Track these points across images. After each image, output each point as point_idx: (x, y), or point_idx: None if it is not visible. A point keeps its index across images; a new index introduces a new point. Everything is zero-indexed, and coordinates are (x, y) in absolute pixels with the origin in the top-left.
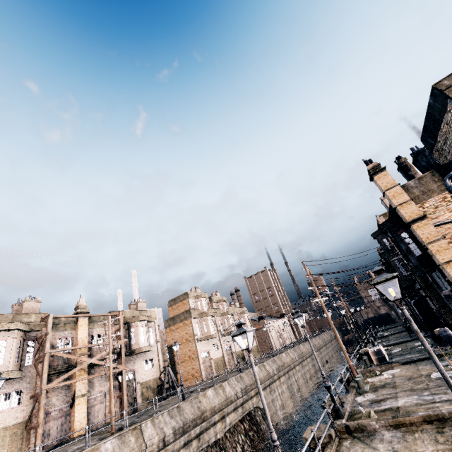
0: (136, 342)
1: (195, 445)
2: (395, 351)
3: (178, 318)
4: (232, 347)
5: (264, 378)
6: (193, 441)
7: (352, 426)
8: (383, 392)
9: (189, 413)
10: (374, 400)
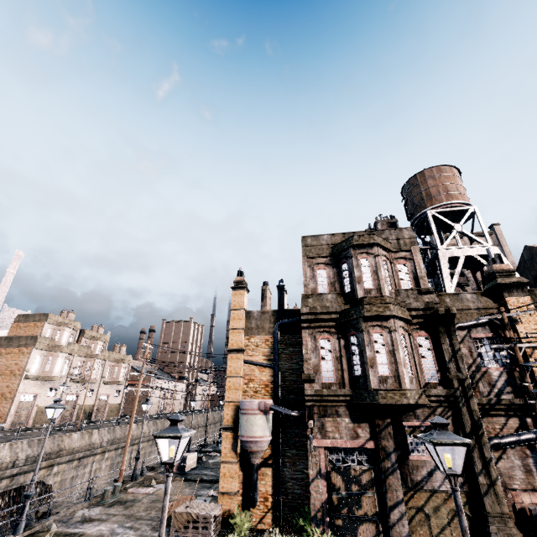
0: None
1: None
2: (212, 461)
3: (17, 340)
4: (81, 398)
5: (80, 449)
6: None
7: None
8: (112, 510)
9: None
10: (87, 519)
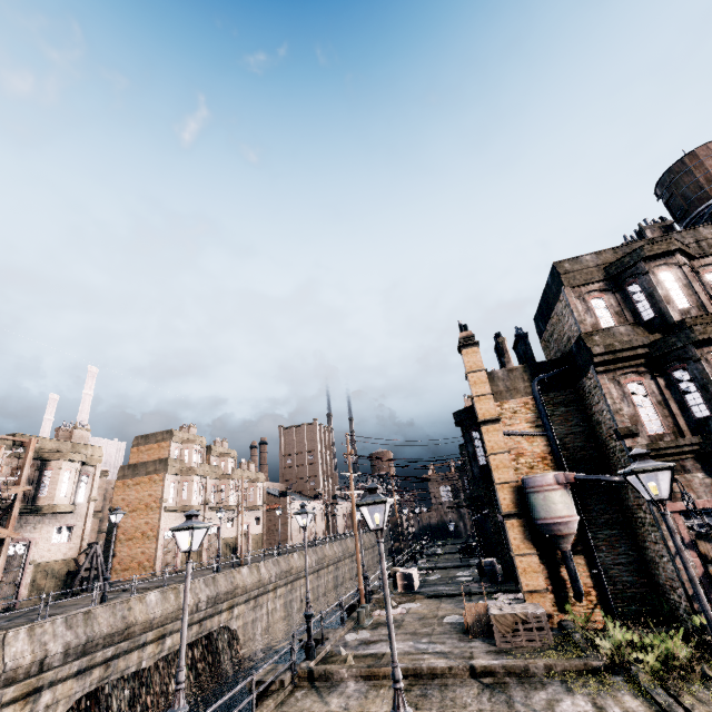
0: (50, 494)
1: (98, 675)
2: (433, 578)
3: (143, 467)
4: (222, 529)
5: (252, 586)
6: (96, 668)
7: (317, 671)
8: (383, 631)
9: (104, 624)
10: (365, 641)
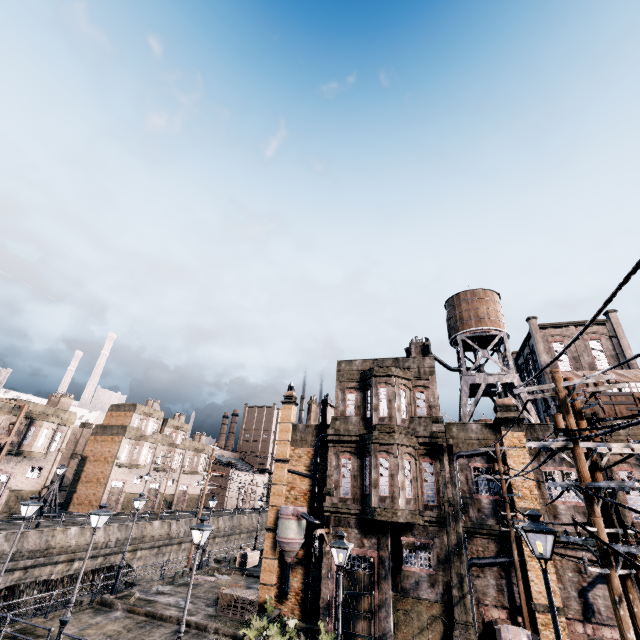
0: (30, 443)
1: (19, 576)
2: None
3: (110, 429)
4: (162, 486)
5: (160, 537)
6: (18, 571)
7: (107, 601)
8: (179, 589)
9: (32, 543)
10: (160, 592)
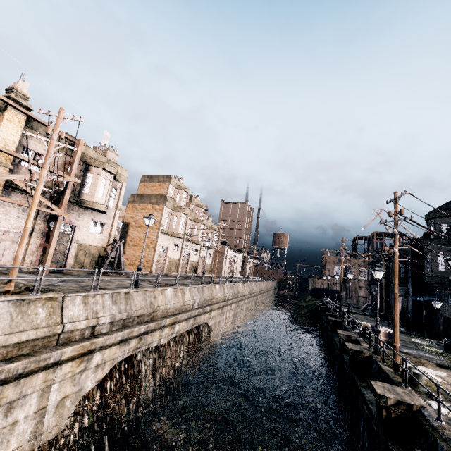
0: (90, 193)
1: (134, 345)
2: None
3: (148, 198)
4: (191, 255)
5: (220, 299)
6: (132, 339)
7: None
8: None
9: (138, 306)
10: None
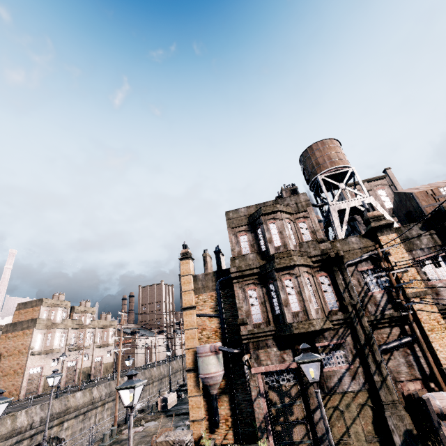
0: None
1: None
2: None
3: (20, 325)
4: (79, 362)
5: (83, 405)
6: None
7: None
8: None
9: None
10: None
